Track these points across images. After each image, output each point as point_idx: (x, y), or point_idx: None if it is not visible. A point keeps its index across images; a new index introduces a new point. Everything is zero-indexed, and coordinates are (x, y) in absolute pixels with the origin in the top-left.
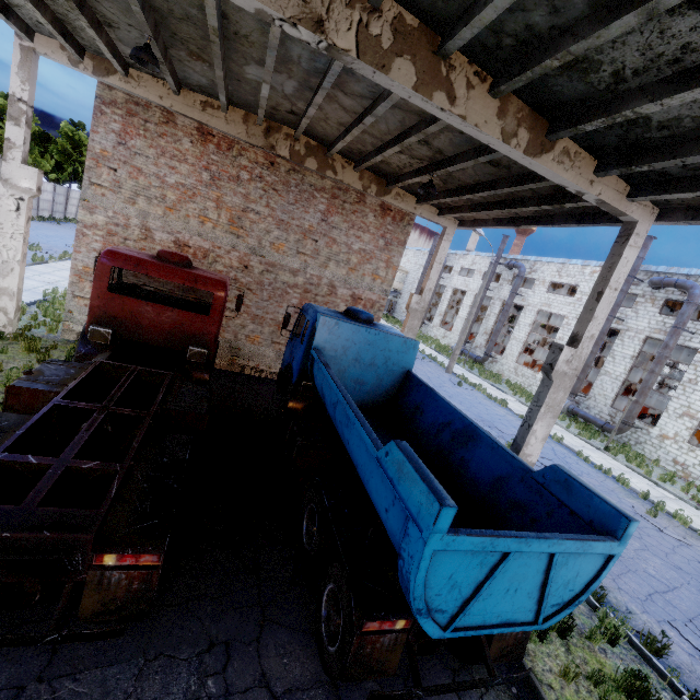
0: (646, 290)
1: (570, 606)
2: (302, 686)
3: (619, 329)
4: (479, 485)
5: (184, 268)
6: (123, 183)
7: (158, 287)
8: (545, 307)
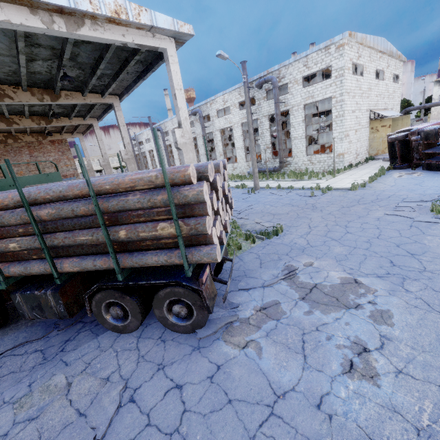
0: (194, 117)
1: None
2: None
3: (196, 136)
4: None
5: None
6: None
7: None
8: None
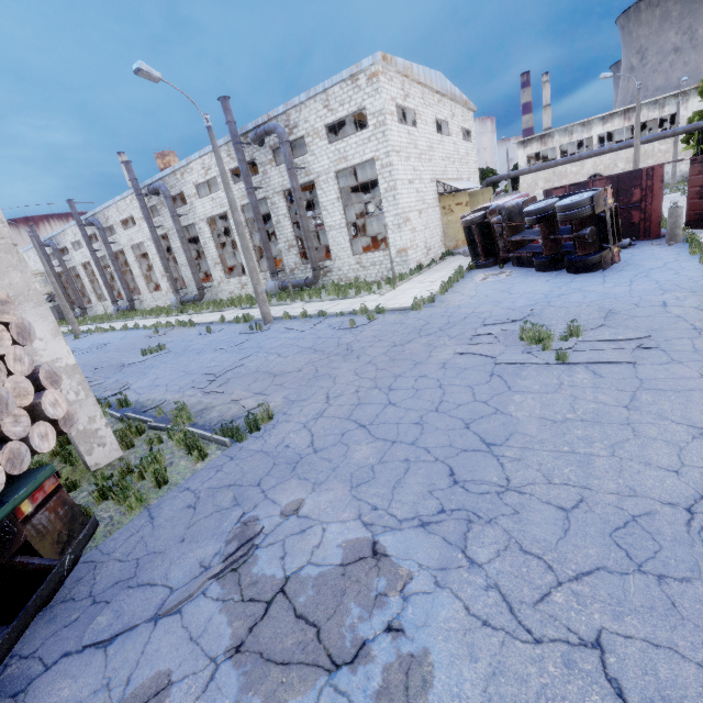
0: (157, 199)
1: None
2: None
3: (167, 233)
4: None
5: None
6: None
7: None
8: (132, 242)
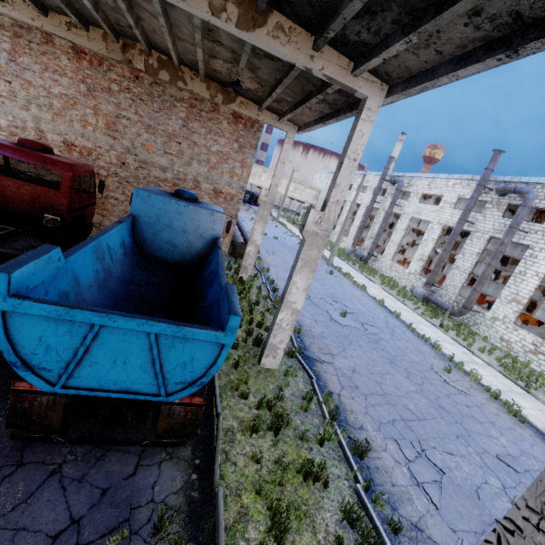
0: (494, 197)
1: (193, 385)
2: (1, 435)
3: (470, 231)
4: (203, 310)
5: (38, 152)
6: (17, 93)
7: (54, 178)
8: (416, 215)
